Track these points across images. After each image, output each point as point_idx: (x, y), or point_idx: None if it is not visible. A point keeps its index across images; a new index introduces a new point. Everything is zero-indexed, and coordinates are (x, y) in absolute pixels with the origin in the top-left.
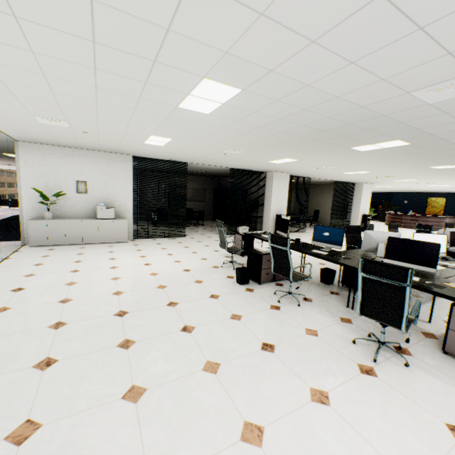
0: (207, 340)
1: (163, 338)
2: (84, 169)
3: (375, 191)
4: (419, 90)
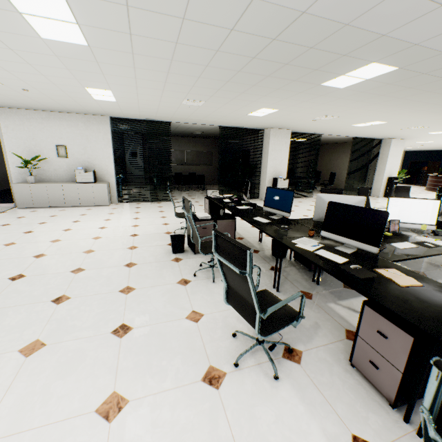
0: (65, 315)
1: (25, 307)
2: (63, 133)
3: (418, 150)
4: None
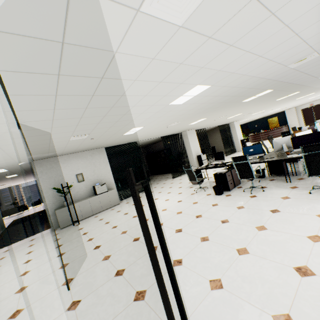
0: (242, 221)
1: (219, 229)
2: (78, 165)
3: None
4: (291, 64)
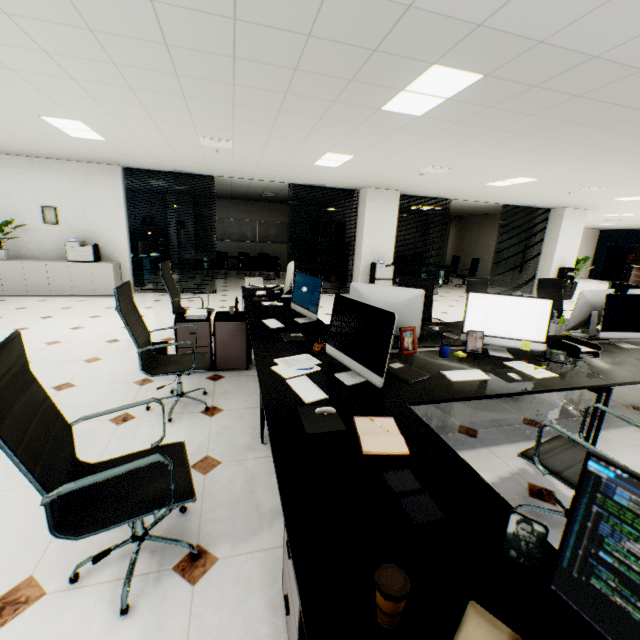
0: None
1: None
2: (51, 189)
3: (620, 228)
4: None
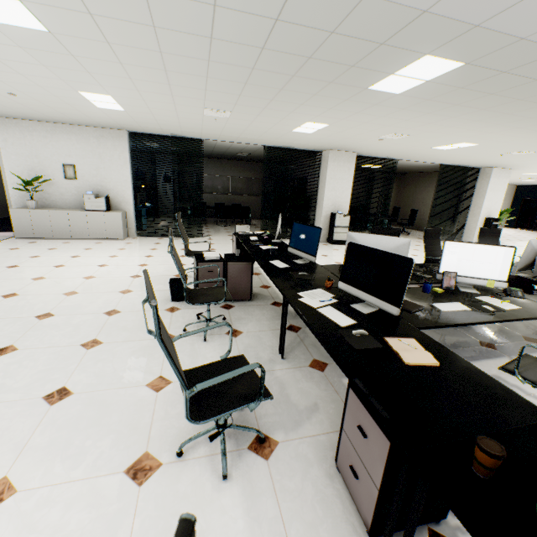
0: None
1: None
2: (71, 150)
3: (535, 184)
4: None
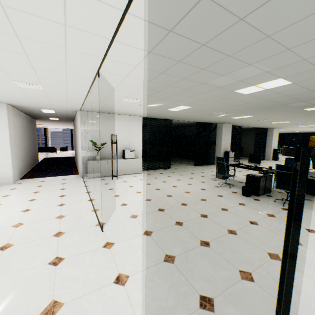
0: (273, 228)
1: (247, 228)
2: (115, 127)
3: None
4: None
